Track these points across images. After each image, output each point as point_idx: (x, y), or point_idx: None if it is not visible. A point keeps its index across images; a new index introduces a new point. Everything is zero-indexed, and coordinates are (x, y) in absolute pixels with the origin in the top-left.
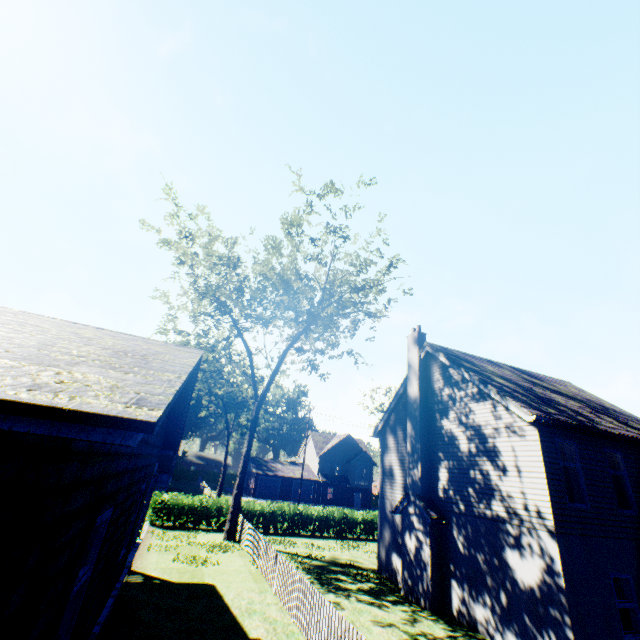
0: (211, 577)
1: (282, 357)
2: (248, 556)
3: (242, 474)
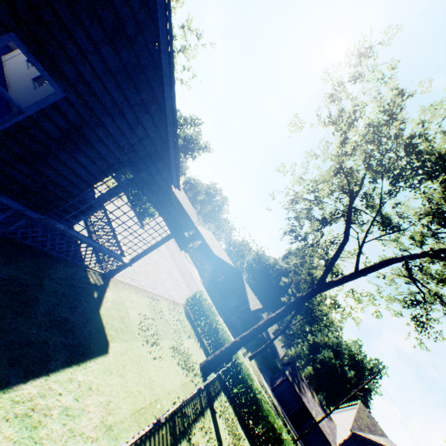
0: (123, 349)
1: (380, 263)
2: (186, 394)
3: (253, 331)
